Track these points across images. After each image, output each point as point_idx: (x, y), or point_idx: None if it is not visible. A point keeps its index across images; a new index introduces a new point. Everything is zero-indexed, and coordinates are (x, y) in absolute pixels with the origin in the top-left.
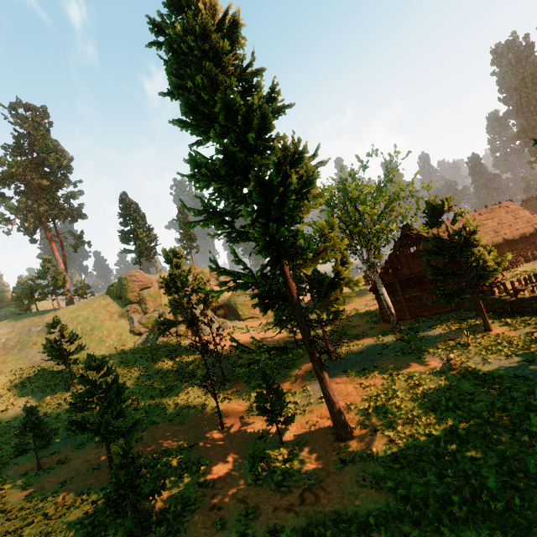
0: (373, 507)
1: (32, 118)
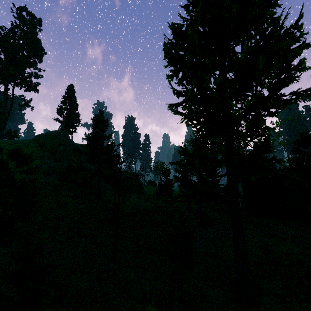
0: None
1: (30, 21)
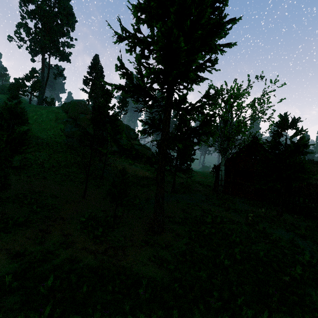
0: (151, 275)
1: None
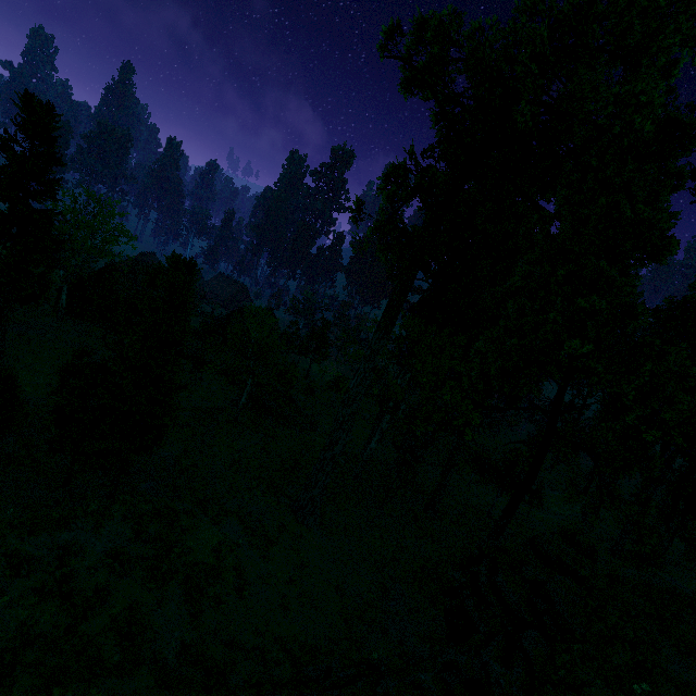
0: None
1: None
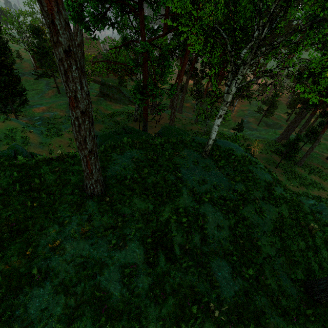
0: None
1: None
